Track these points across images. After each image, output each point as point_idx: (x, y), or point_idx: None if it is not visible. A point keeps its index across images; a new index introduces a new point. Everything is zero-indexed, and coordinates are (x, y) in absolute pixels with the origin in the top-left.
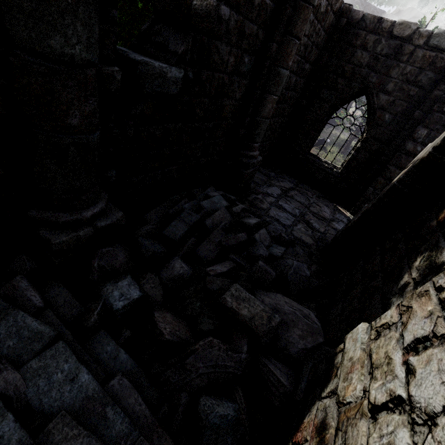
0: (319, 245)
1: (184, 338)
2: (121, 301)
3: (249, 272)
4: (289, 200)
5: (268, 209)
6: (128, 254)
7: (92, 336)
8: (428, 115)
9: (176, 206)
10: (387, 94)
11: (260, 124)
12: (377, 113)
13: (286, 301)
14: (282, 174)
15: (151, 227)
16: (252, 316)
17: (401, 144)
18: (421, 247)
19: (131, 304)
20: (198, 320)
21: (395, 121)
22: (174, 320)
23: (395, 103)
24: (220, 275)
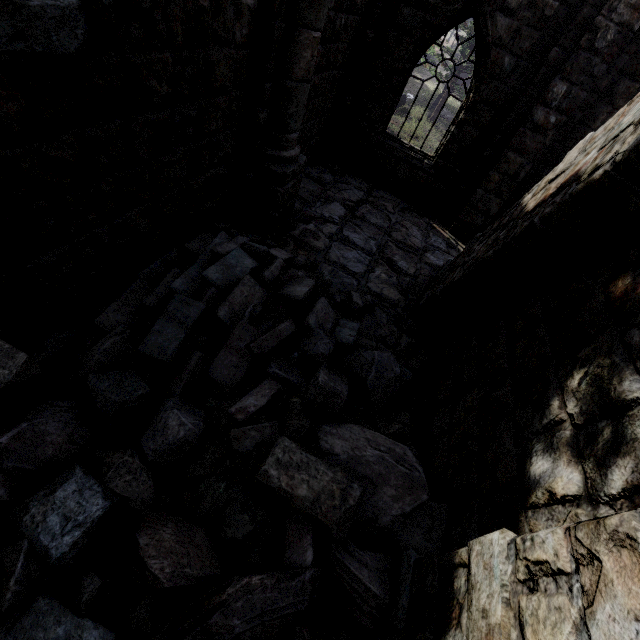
0: (409, 300)
1: (201, 574)
2: (66, 535)
3: (305, 397)
4: (359, 225)
5: (326, 249)
6: (73, 415)
7: (20, 619)
8: (571, 57)
9: (157, 288)
10: (509, 14)
11: (294, 95)
12: (492, 54)
13: (368, 438)
14: (345, 175)
15: (115, 340)
16: (316, 496)
17: (526, 111)
18: (579, 351)
19: (88, 532)
20: (225, 517)
21: (519, 68)
22: (179, 541)
23: (520, 34)
24: (256, 415)
